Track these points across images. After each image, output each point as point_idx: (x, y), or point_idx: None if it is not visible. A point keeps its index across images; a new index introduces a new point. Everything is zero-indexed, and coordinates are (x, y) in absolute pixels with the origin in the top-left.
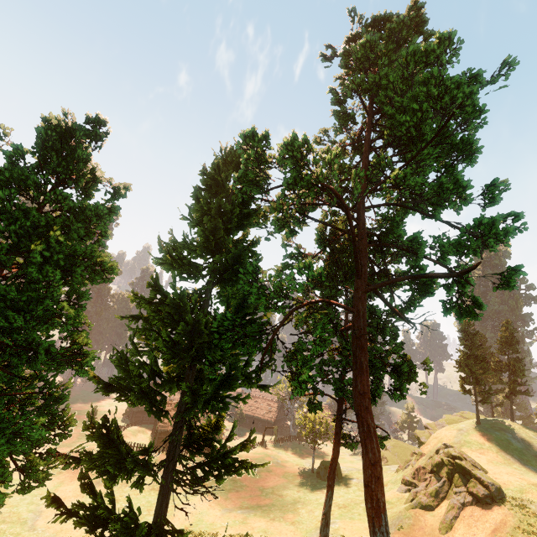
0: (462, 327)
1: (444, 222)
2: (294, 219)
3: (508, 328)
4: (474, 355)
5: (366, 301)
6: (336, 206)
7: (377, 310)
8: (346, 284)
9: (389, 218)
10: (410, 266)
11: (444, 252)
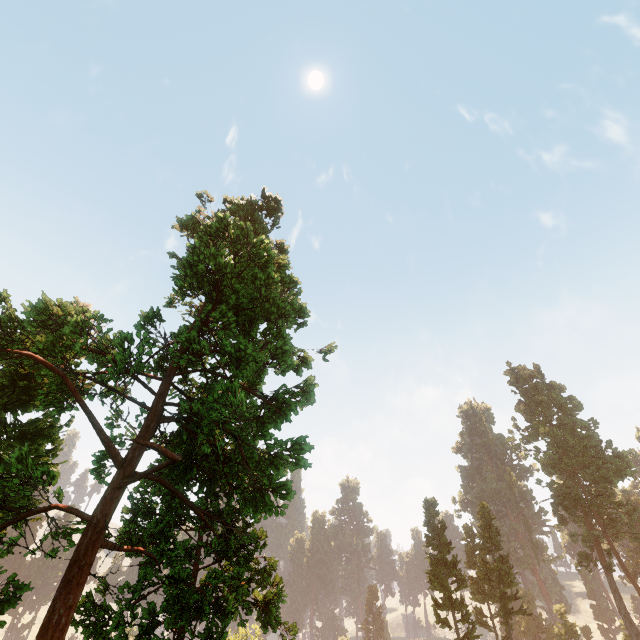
0: (428, 519)
1: (245, 389)
2: (86, 391)
3: (484, 514)
4: (443, 559)
5: (113, 502)
6: (143, 374)
7: (224, 510)
8: (173, 475)
9: (209, 386)
10: (235, 444)
11: (262, 425)
